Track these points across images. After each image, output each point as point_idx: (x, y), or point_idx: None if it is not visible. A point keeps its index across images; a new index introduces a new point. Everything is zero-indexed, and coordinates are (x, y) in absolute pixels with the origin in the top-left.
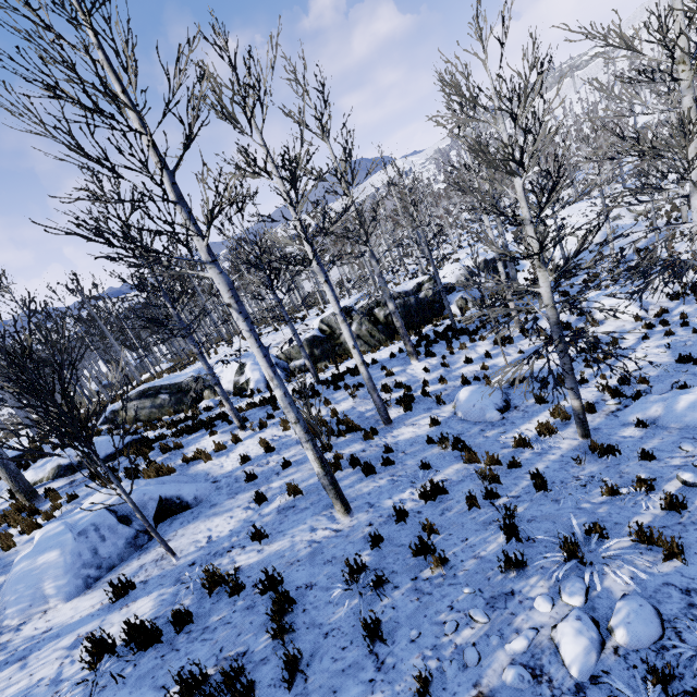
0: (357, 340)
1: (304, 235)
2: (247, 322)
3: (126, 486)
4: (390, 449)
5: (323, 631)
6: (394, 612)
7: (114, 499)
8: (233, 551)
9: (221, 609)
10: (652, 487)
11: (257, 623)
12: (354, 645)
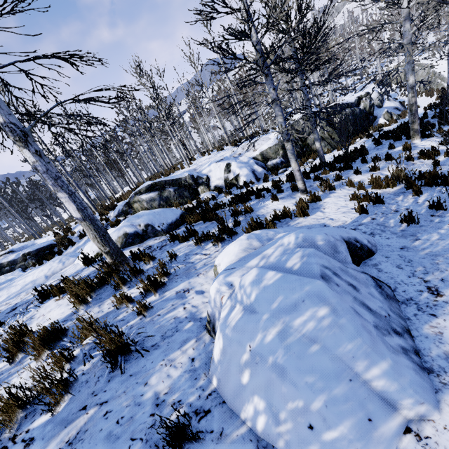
0: (322, 141)
1: None
2: None
3: (266, 233)
4: None
5: None
6: None
7: (295, 239)
8: None
9: None
10: None
11: None
12: None
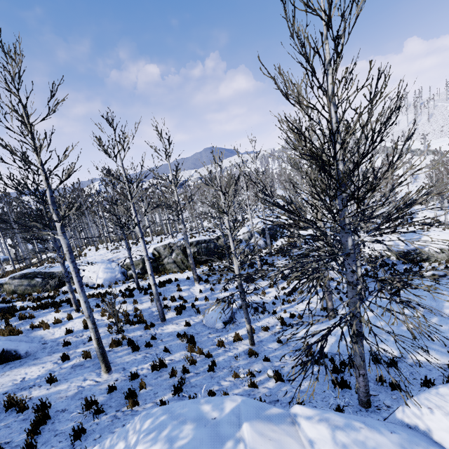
0: (173, 264)
1: (134, 213)
2: (73, 263)
3: None
4: (155, 337)
5: (56, 433)
6: (96, 426)
7: None
8: (33, 388)
9: (9, 419)
10: (254, 375)
11: (24, 428)
12: (66, 440)
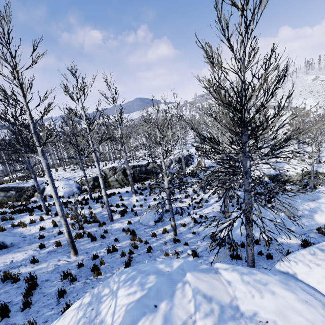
0: (116, 181)
1: (91, 142)
2: (50, 178)
3: None
4: (106, 231)
5: (44, 294)
6: (73, 289)
7: None
8: (21, 267)
9: (6, 288)
10: (179, 254)
11: (19, 292)
12: (53, 298)
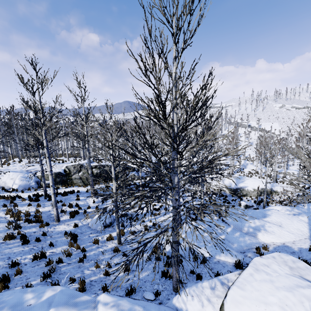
0: (79, 179)
1: (44, 137)
2: None
3: None
4: (45, 234)
5: None
6: None
7: None
8: None
9: None
10: (111, 266)
11: None
12: None
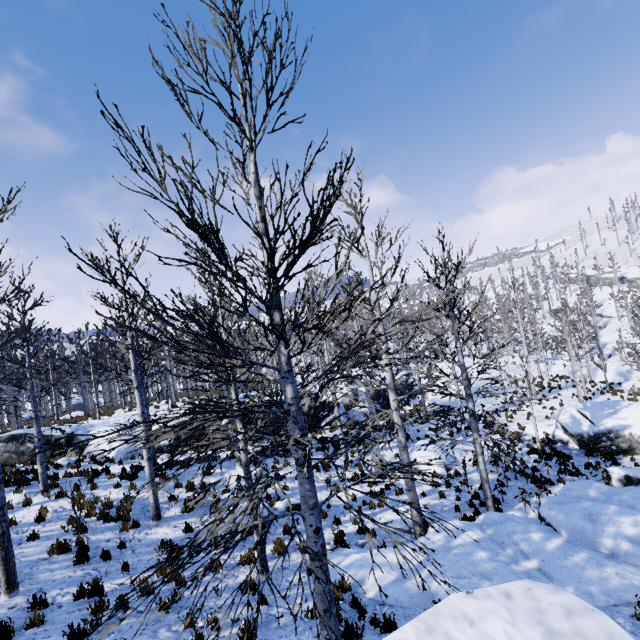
0: (223, 434)
1: (131, 352)
2: None
3: None
4: (124, 544)
5: None
6: None
7: None
8: None
9: None
10: (219, 626)
11: None
12: None
